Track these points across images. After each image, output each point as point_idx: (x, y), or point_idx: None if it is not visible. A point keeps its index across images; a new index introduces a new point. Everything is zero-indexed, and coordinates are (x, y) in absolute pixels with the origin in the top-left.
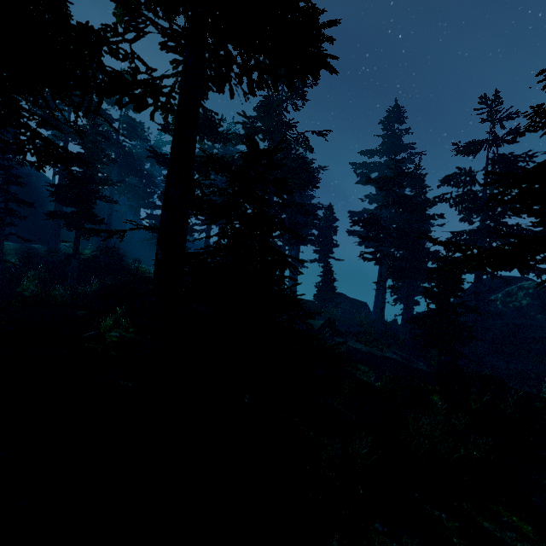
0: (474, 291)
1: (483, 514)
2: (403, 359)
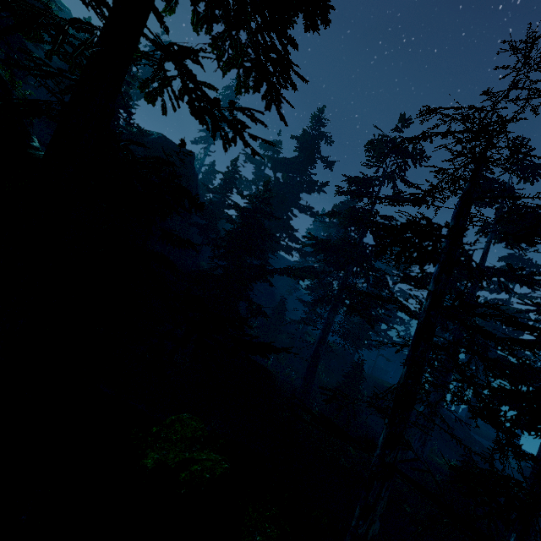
0: None
1: None
2: None
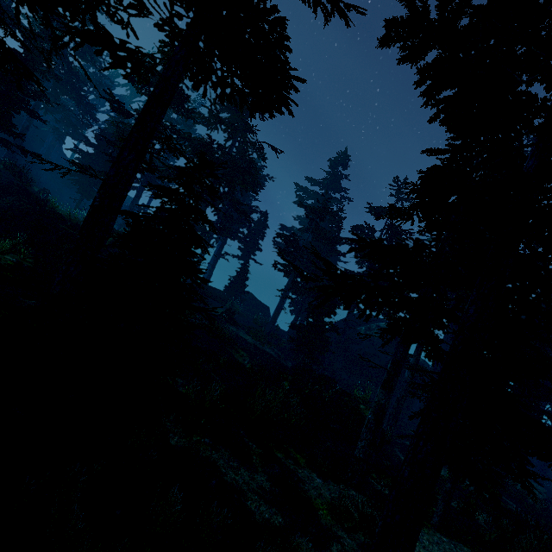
0: (346, 318)
1: (280, 450)
2: (277, 356)
